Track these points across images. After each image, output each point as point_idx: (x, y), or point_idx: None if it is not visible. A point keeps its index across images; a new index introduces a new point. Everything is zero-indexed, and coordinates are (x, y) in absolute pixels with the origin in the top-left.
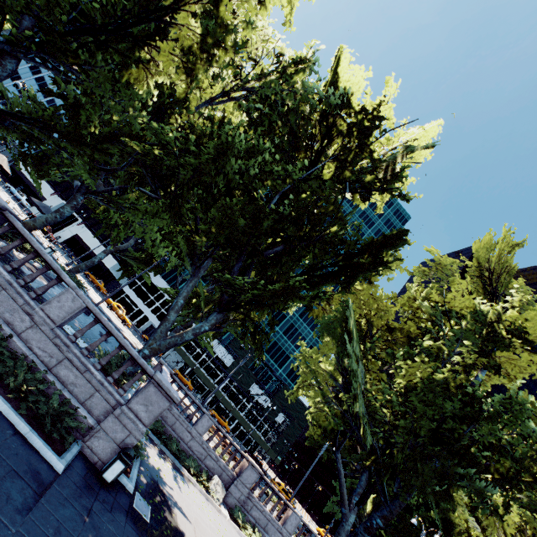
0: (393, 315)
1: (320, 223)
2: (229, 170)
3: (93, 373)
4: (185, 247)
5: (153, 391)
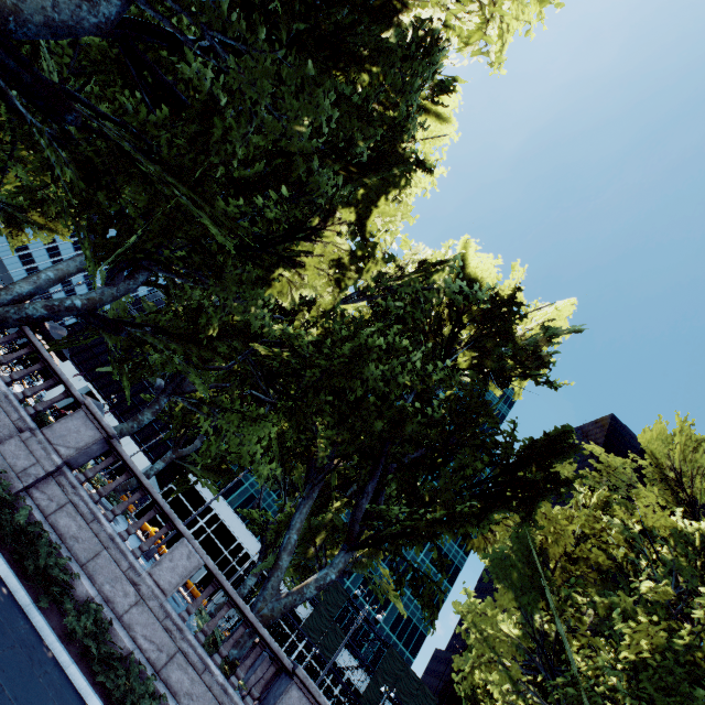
0: (570, 539)
1: (466, 422)
2: (371, 373)
3: (213, 673)
4: (276, 451)
5: (297, 696)
